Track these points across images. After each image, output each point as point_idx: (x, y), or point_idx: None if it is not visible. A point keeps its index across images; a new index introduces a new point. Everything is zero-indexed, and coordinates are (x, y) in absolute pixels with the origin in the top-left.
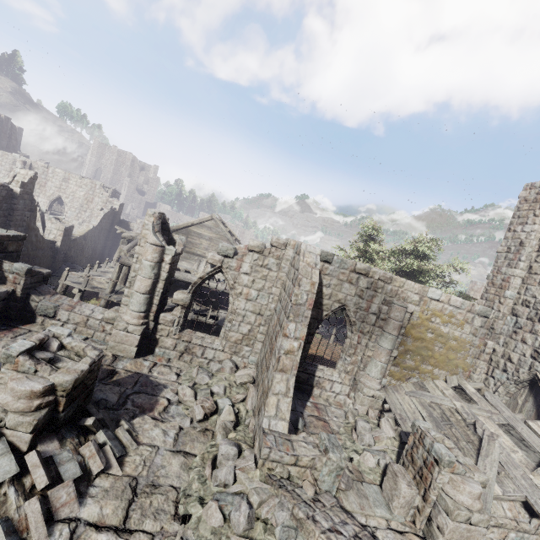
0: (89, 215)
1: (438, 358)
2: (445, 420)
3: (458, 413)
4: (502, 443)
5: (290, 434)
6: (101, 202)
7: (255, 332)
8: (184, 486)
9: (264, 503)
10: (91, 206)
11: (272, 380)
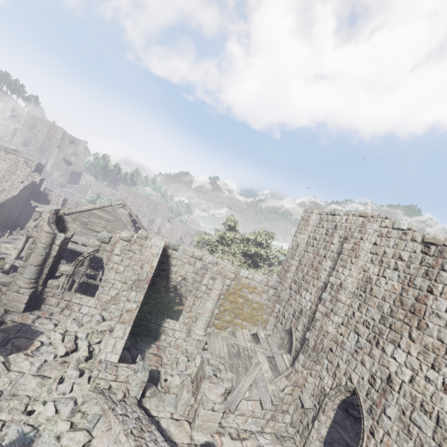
0: (10, 185)
1: (246, 315)
2: (237, 355)
3: (247, 350)
4: (263, 367)
5: (119, 363)
6: (23, 175)
7: (120, 295)
8: (36, 395)
9: (86, 402)
10: (13, 177)
11: (113, 329)
